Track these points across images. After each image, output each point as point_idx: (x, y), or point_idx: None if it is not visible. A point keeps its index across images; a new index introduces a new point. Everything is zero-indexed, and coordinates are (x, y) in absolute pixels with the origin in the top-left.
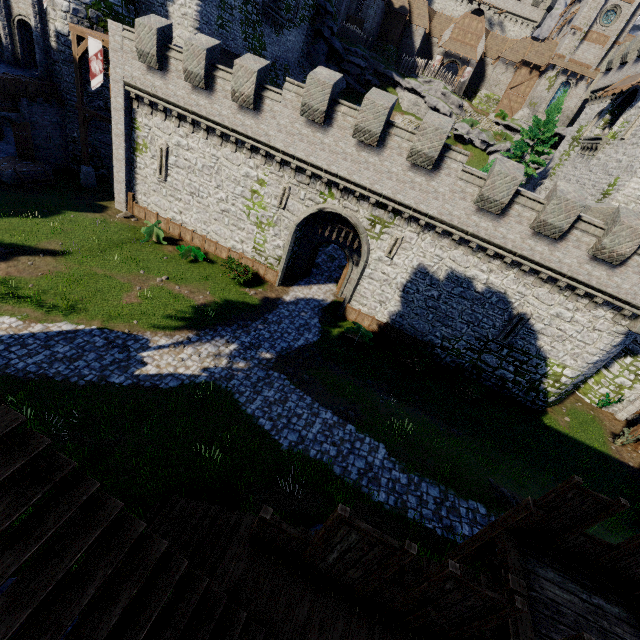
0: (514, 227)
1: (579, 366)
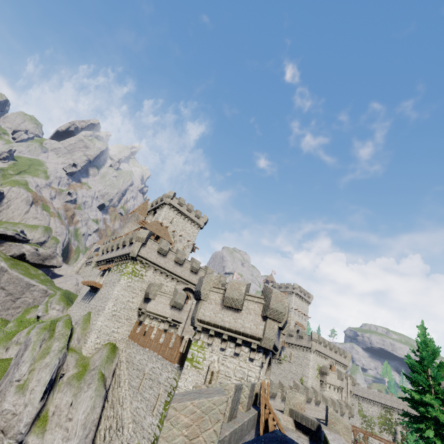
0: None
1: None
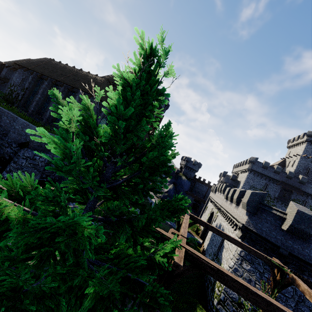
0: (228, 202)
1: (226, 268)
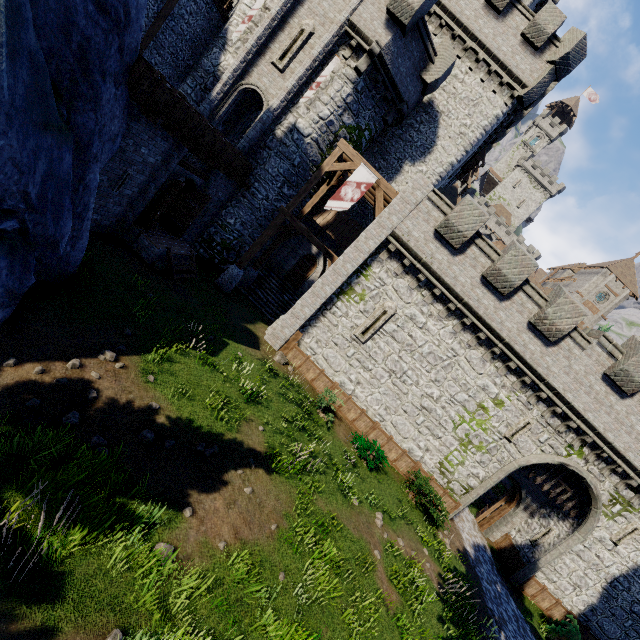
0: None
1: None
